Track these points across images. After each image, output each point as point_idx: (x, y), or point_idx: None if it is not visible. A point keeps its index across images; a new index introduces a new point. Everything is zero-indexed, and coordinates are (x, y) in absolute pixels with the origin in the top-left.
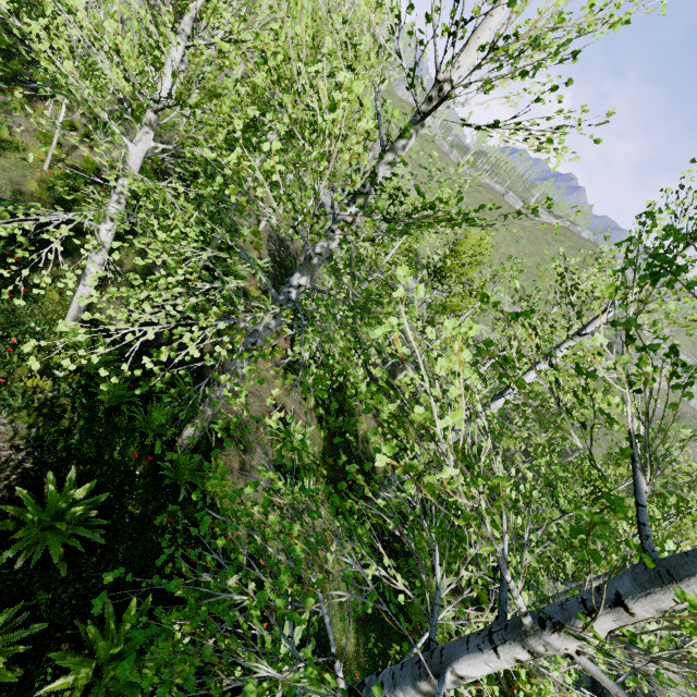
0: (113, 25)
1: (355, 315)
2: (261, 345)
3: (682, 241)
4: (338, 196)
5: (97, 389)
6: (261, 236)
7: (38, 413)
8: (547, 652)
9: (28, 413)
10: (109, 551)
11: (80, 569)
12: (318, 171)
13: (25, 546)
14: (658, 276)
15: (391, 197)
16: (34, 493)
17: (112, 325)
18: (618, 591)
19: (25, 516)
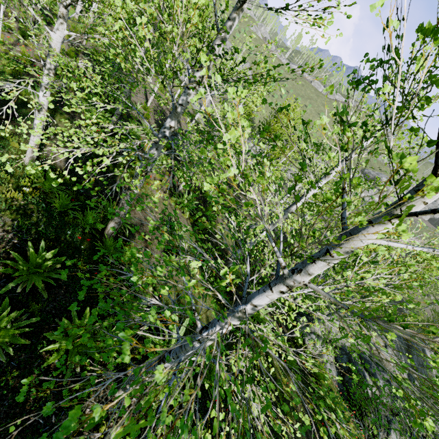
0: None
1: (203, 139)
2: (147, 158)
3: (408, 95)
4: (186, 55)
5: (51, 200)
6: (149, 110)
7: (17, 213)
8: (295, 285)
9: (10, 212)
10: (70, 288)
11: (54, 296)
12: (173, 38)
13: (21, 281)
14: (359, 82)
15: (220, 57)
16: (21, 256)
17: (56, 164)
18: (327, 248)
19: (18, 267)
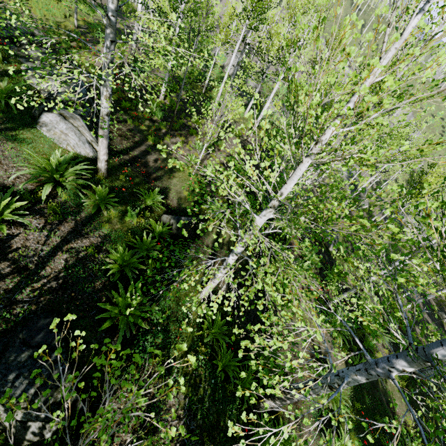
0: (267, 164)
1: None
2: None
3: None
4: None
5: (216, 357)
6: None
7: (189, 383)
8: None
9: (184, 384)
10: None
11: None
12: None
13: None
14: None
15: None
16: None
17: (220, 288)
18: None
19: None
